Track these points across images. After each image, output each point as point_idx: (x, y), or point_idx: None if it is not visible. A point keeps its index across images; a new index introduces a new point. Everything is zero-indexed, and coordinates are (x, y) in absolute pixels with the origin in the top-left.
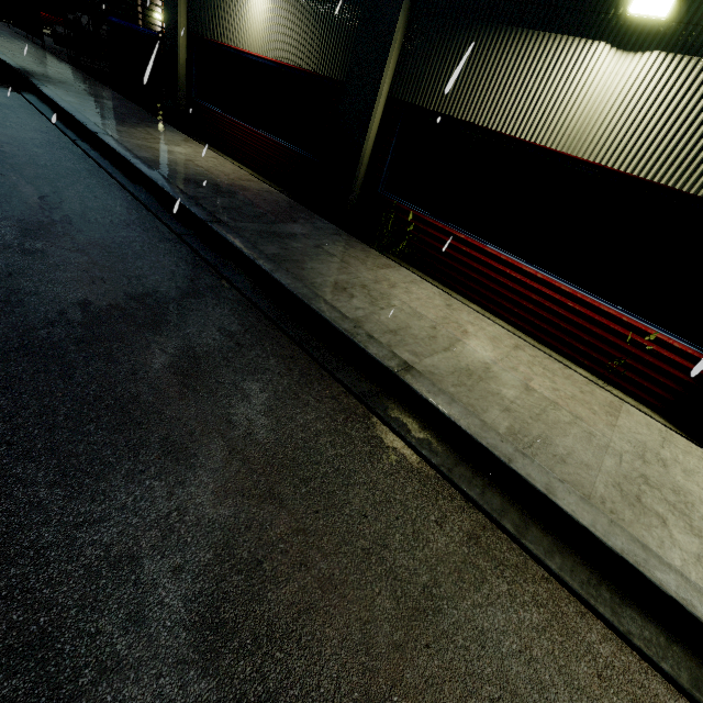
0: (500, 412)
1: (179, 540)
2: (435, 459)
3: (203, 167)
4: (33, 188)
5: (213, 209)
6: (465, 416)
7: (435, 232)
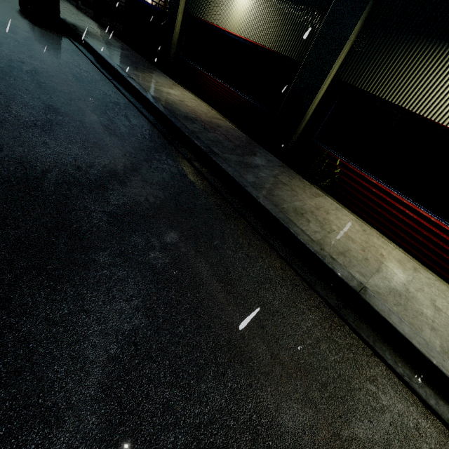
0: (430, 331)
1: (264, 444)
2: (398, 369)
3: (191, 107)
4: (96, 116)
5: (207, 142)
6: (413, 335)
7: (353, 175)
